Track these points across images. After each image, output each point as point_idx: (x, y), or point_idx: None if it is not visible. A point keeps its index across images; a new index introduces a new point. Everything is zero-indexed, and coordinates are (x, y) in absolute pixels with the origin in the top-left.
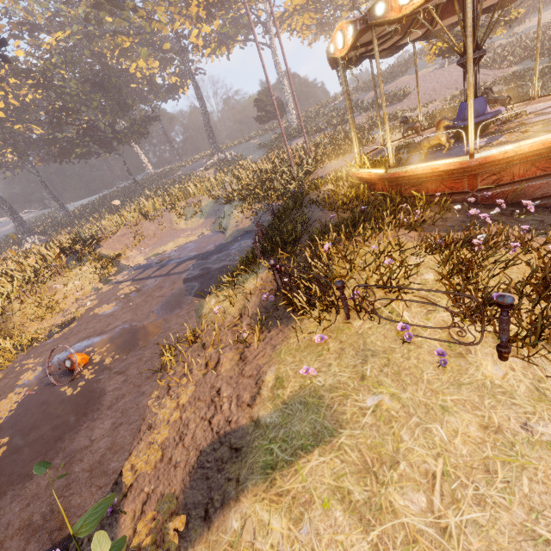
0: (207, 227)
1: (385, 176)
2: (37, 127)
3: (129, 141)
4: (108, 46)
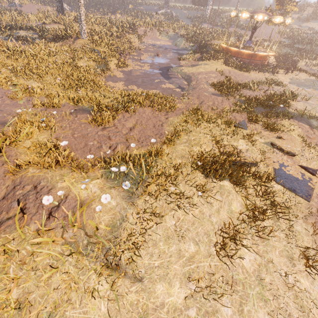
0: (170, 42)
1: (226, 47)
2: None
3: None
4: None
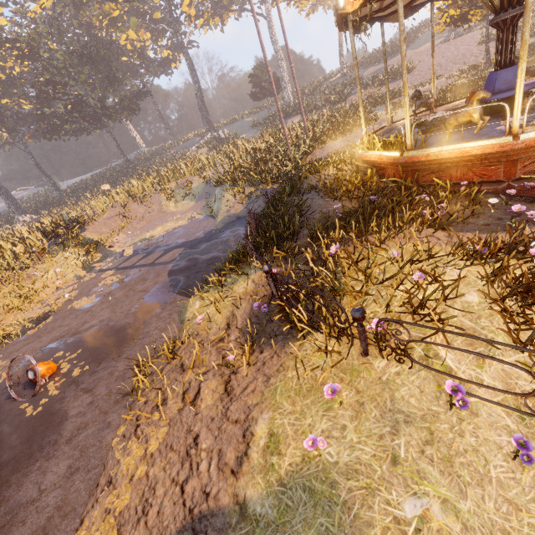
0: (197, 211)
1: (400, 159)
2: (25, 102)
3: (119, 118)
4: (95, 15)
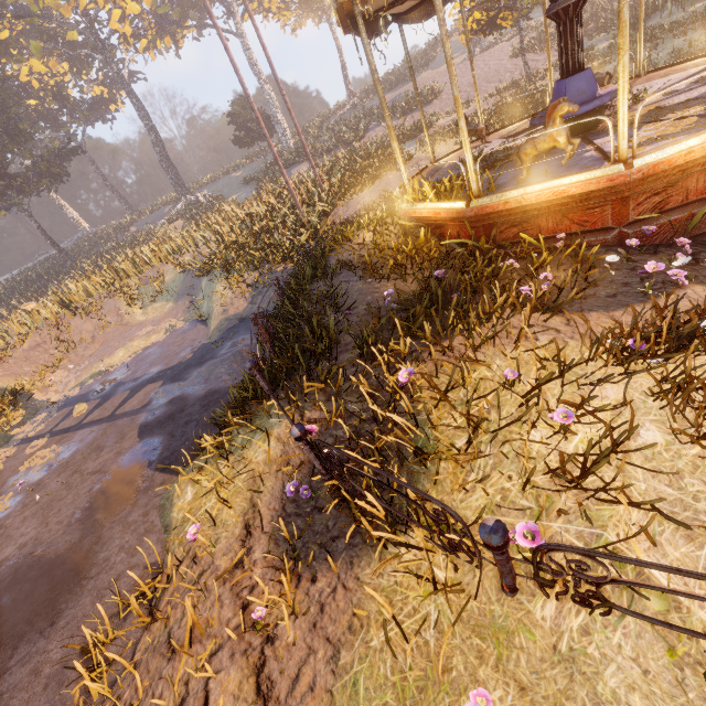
0: (178, 316)
1: (467, 212)
2: None
3: (36, 189)
4: None
